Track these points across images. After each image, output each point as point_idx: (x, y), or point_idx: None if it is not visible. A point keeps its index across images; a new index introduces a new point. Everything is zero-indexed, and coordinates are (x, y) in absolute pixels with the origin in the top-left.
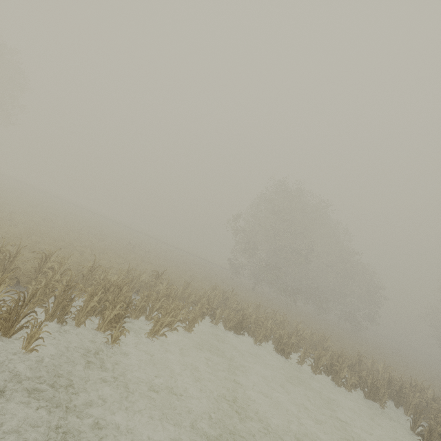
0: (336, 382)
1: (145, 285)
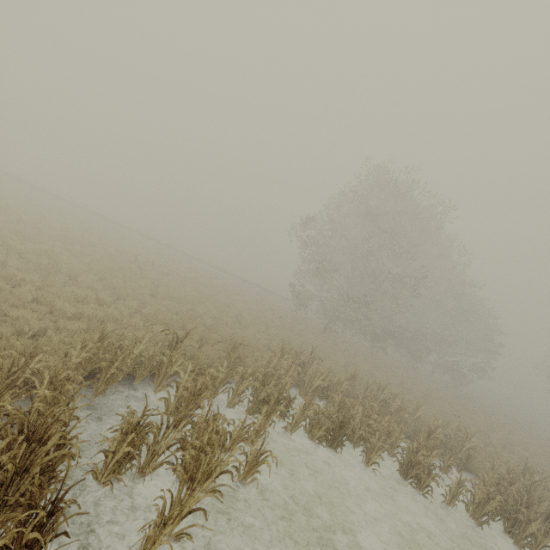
0: (517, 539)
1: (148, 361)
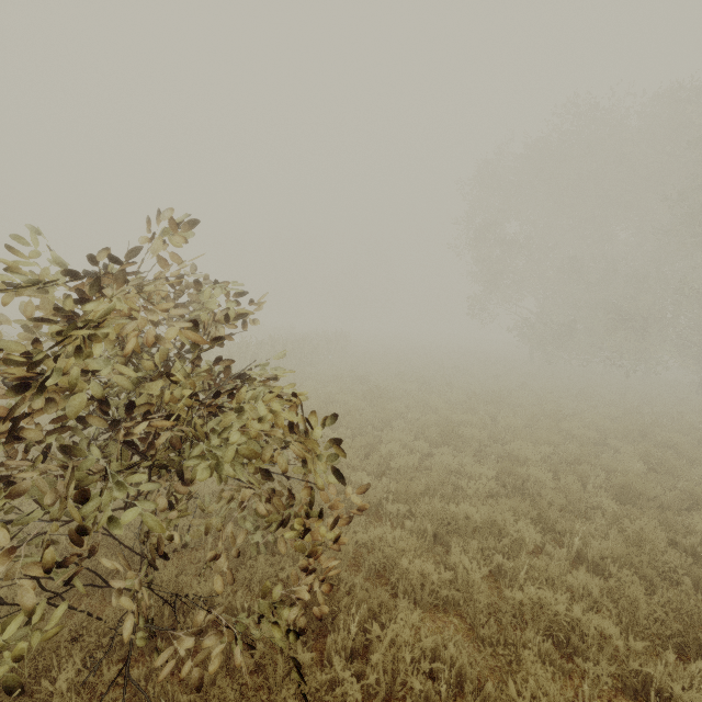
0: None
1: None
